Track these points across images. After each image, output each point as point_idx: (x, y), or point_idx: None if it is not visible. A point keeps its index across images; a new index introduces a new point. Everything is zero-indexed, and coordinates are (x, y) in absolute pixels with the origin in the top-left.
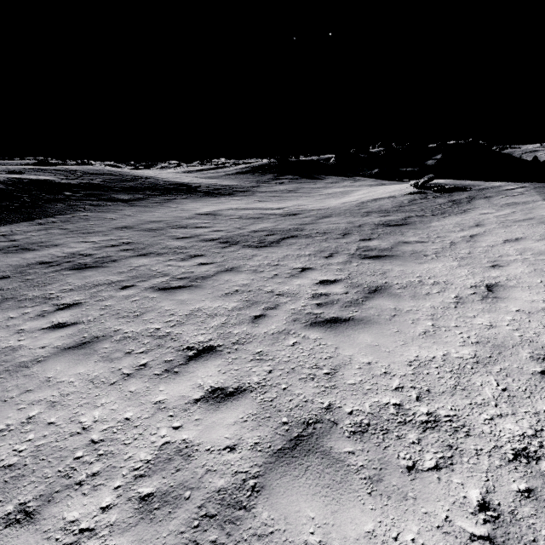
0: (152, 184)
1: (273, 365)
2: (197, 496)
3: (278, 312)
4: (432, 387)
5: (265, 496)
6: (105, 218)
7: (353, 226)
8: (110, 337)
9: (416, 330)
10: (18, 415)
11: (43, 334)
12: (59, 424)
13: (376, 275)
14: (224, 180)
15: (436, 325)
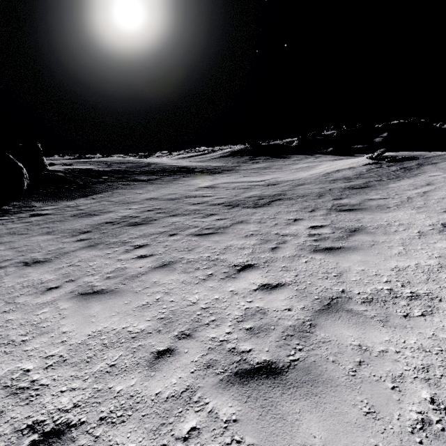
0: (161, 168)
1: (297, 272)
2: (279, 328)
3: (287, 245)
4: (411, 280)
5: (319, 328)
6: (135, 193)
7: (325, 190)
8: (180, 261)
9: (392, 252)
10: (149, 298)
11: (135, 261)
12: (177, 301)
13: (353, 221)
14: (212, 163)
15: (406, 249)
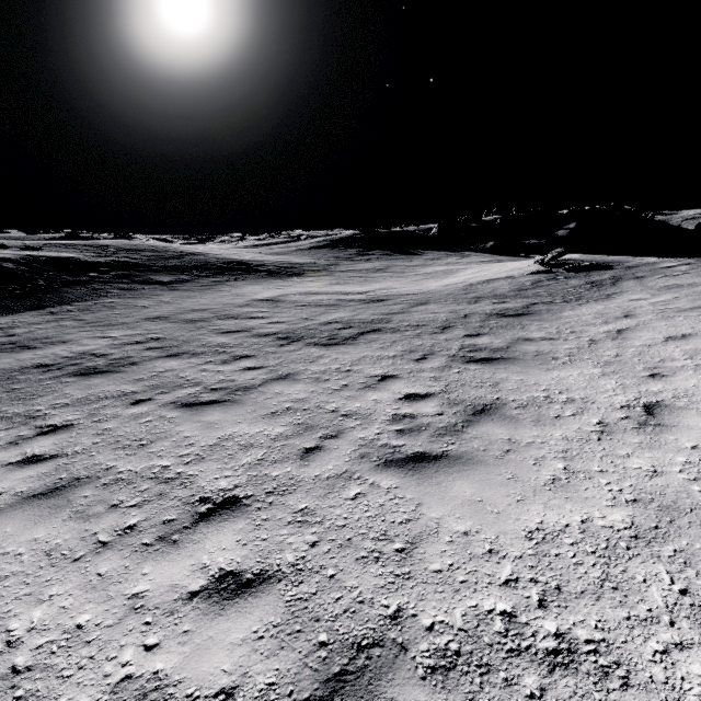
0: (201, 262)
1: (320, 533)
2: None
3: (339, 444)
4: (564, 581)
5: None
6: (135, 306)
7: (457, 317)
8: (96, 479)
9: (541, 477)
10: None
11: (7, 472)
12: None
13: (485, 387)
14: (294, 257)
15: (570, 469)
